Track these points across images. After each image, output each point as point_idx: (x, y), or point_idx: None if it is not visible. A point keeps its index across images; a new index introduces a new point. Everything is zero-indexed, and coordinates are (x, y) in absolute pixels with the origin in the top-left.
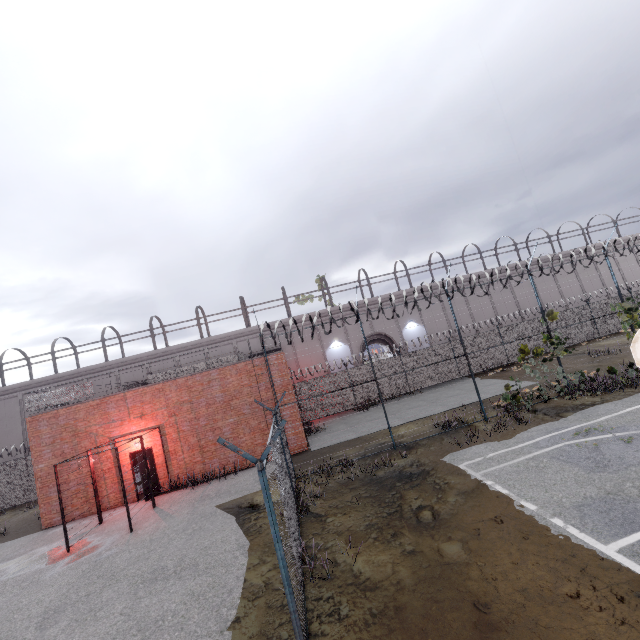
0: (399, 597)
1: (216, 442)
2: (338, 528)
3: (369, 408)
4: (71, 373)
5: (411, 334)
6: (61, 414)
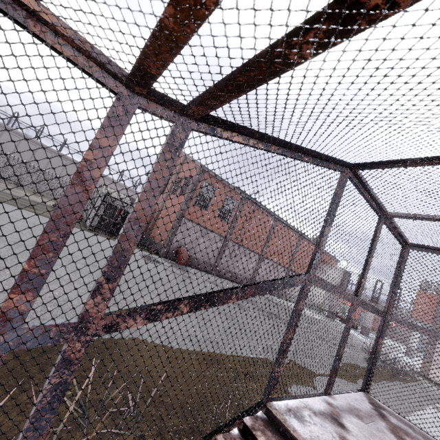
0: None
1: None
2: None
3: None
4: None
5: None
6: None
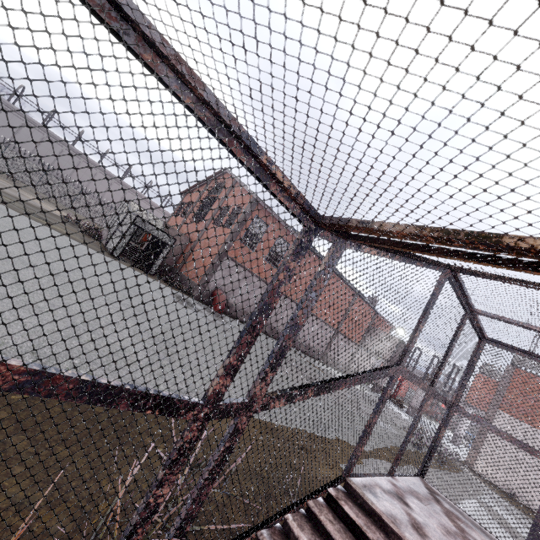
0: None
1: None
2: None
3: None
4: None
5: None
6: None
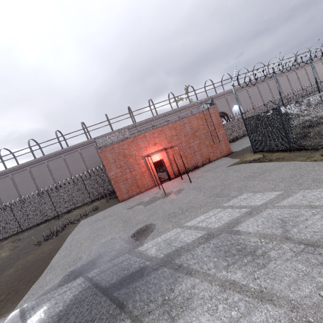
0: None
1: (191, 153)
2: None
3: (235, 141)
4: (71, 147)
5: (236, 111)
6: (115, 147)
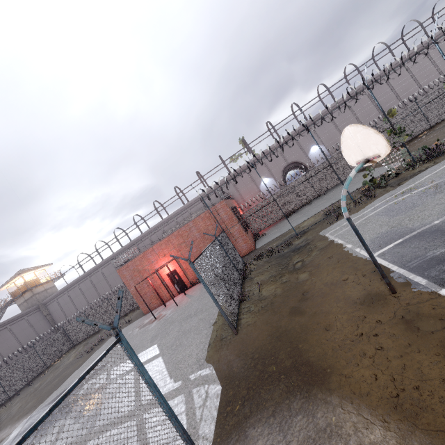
0: (274, 299)
1: None
2: (258, 281)
3: (292, 214)
4: (128, 245)
5: (315, 155)
6: (129, 265)
